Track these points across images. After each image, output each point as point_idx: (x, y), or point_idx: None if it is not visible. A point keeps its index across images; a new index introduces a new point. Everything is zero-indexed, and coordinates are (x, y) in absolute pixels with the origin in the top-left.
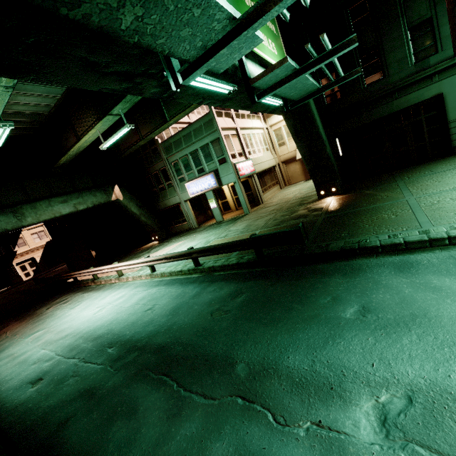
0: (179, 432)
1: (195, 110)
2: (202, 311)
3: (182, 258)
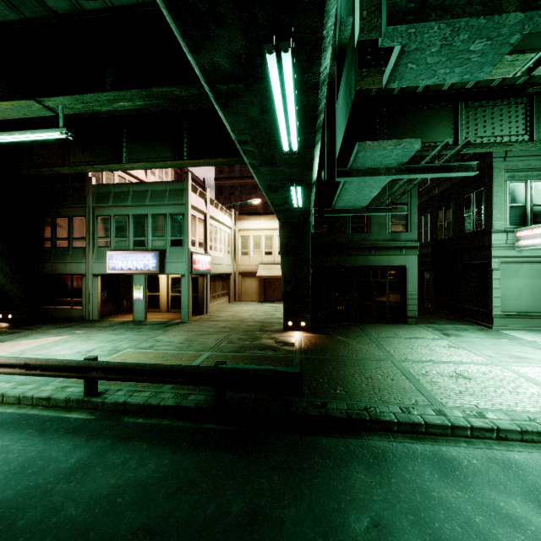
0: None
1: (157, 173)
2: (89, 525)
3: (65, 373)
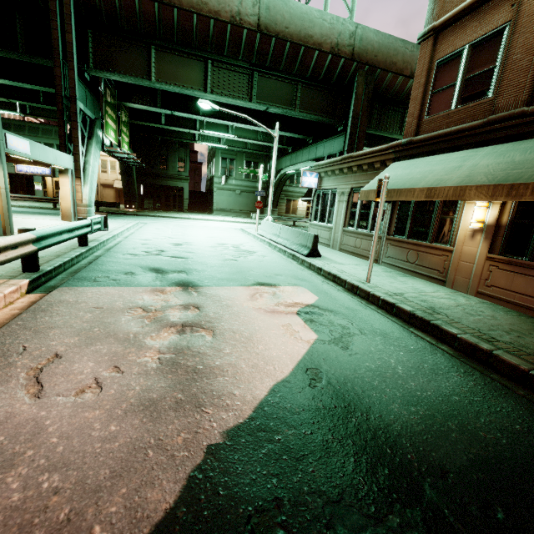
0: None
1: None
2: None
3: (47, 201)
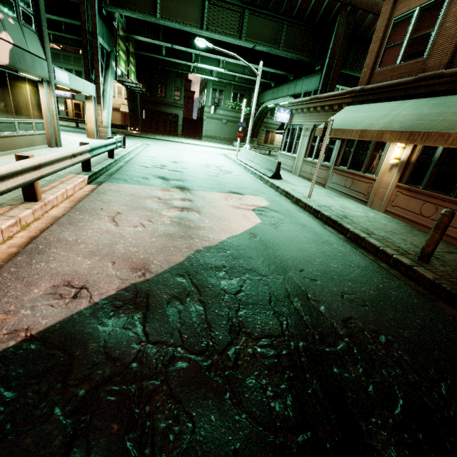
0: None
1: None
2: None
3: (71, 120)
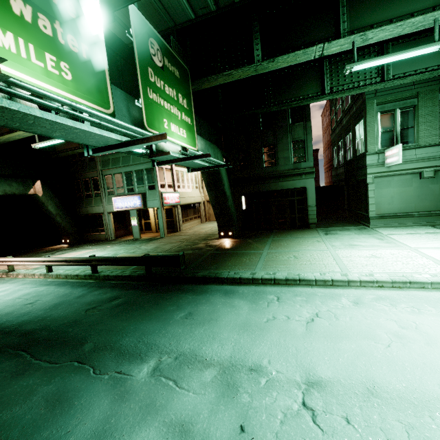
0: (18, 383)
1: None
2: (80, 308)
3: (82, 263)
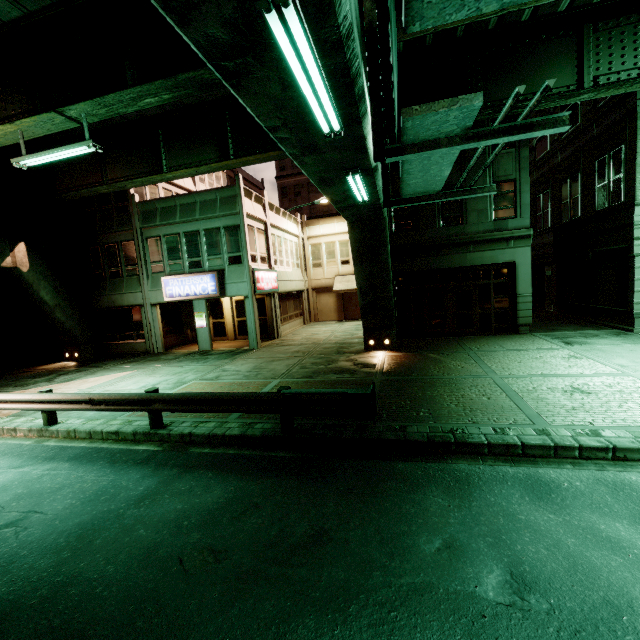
0: None
1: (207, 180)
2: (158, 544)
3: (129, 407)
